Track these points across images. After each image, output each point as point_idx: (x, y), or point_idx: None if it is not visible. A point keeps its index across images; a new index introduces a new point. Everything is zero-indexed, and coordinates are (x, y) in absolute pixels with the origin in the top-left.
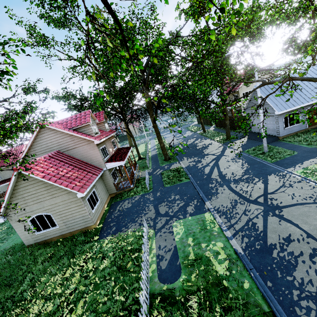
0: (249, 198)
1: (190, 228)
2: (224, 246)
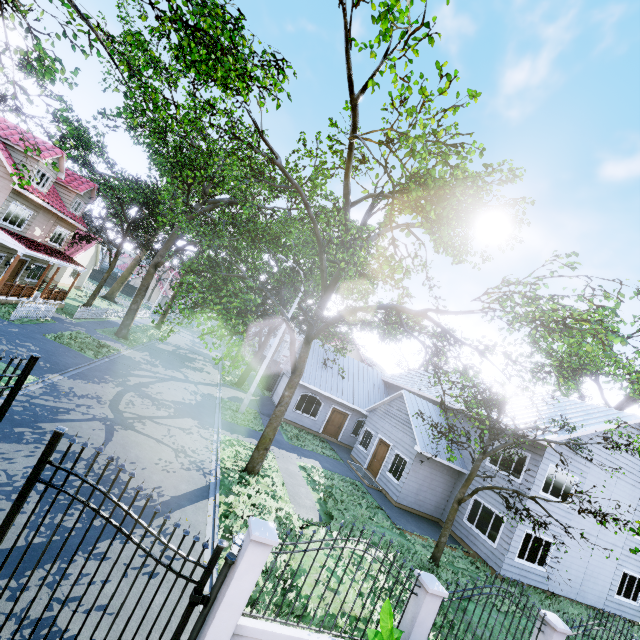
0: (120, 407)
1: None
2: None
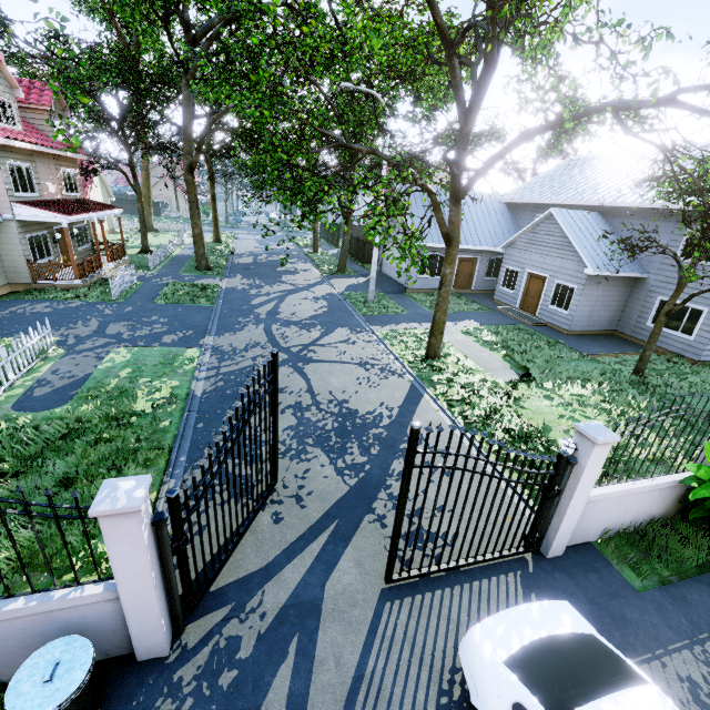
0: (281, 345)
1: (143, 358)
2: (178, 385)
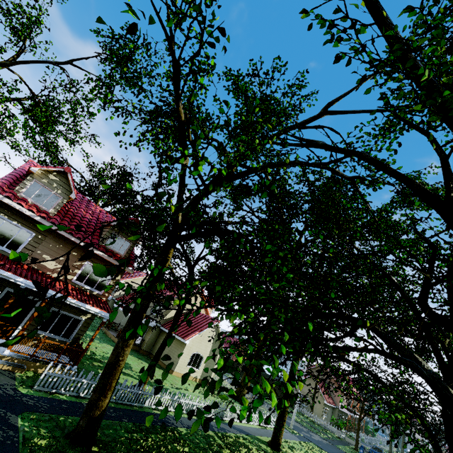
0: None
1: None
2: None
